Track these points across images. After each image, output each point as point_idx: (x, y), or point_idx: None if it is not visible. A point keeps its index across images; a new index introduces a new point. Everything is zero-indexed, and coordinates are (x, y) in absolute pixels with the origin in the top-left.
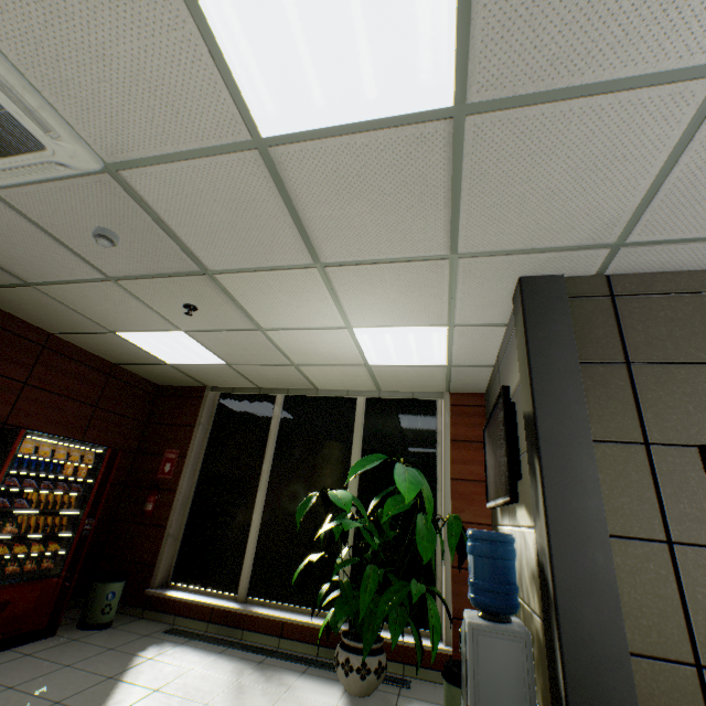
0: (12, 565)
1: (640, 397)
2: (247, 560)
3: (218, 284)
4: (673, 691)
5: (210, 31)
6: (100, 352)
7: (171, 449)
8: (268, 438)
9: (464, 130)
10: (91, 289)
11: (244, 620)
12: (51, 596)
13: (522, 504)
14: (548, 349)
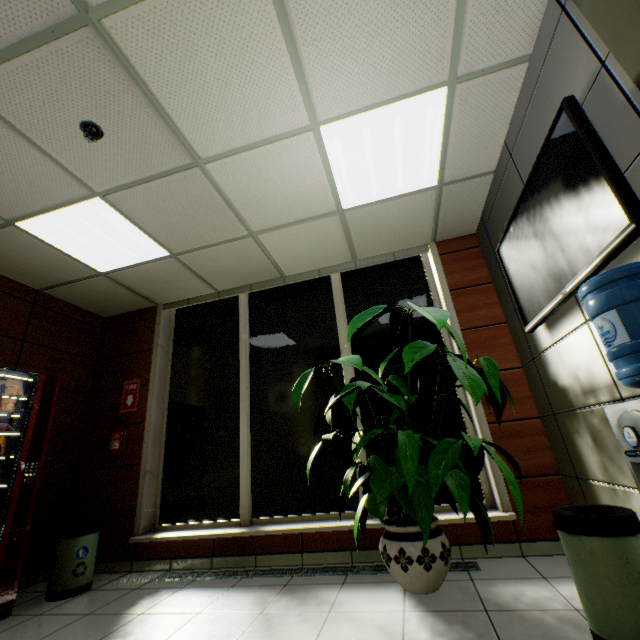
0: None
1: None
2: (244, 478)
3: (115, 52)
4: None
5: None
6: (12, 271)
7: (130, 380)
8: (239, 343)
9: None
10: None
11: (254, 544)
12: None
13: (637, 249)
14: None
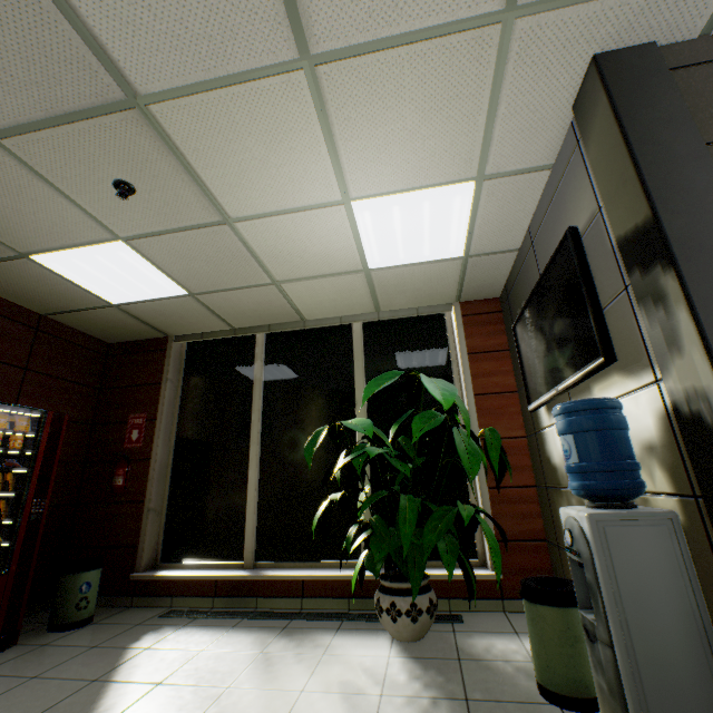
0: None
1: None
2: (249, 522)
3: (158, 129)
4: None
5: None
6: (17, 297)
7: (136, 414)
8: (253, 385)
9: None
10: None
11: (256, 587)
12: None
13: (609, 372)
14: (656, 133)
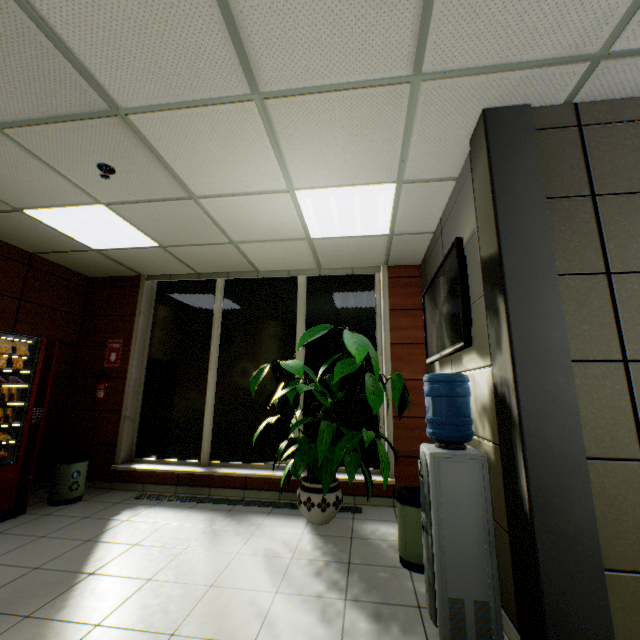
0: None
1: (604, 229)
2: (206, 432)
3: (135, 131)
4: (621, 483)
5: None
6: (11, 239)
7: (114, 339)
8: (213, 322)
9: None
10: None
11: (210, 480)
12: (11, 481)
13: (471, 350)
14: (514, 185)
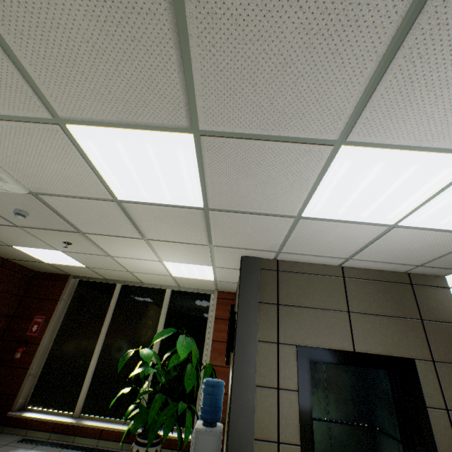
0: None
1: (280, 321)
2: (84, 390)
3: (87, 236)
4: None
5: (98, 170)
6: None
7: (39, 315)
8: (108, 311)
9: (209, 213)
10: (2, 228)
11: (76, 429)
12: None
13: None
14: (247, 294)
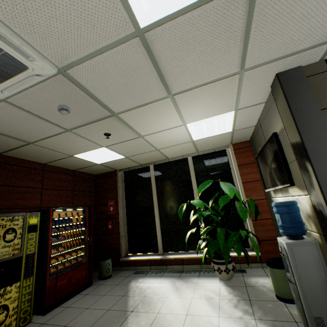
0: (67, 263)
1: None
2: (158, 238)
3: (120, 119)
4: None
5: None
6: (67, 166)
7: (110, 201)
8: (152, 185)
9: None
10: (59, 138)
11: (165, 262)
12: (85, 271)
13: (293, 186)
14: (302, 107)
